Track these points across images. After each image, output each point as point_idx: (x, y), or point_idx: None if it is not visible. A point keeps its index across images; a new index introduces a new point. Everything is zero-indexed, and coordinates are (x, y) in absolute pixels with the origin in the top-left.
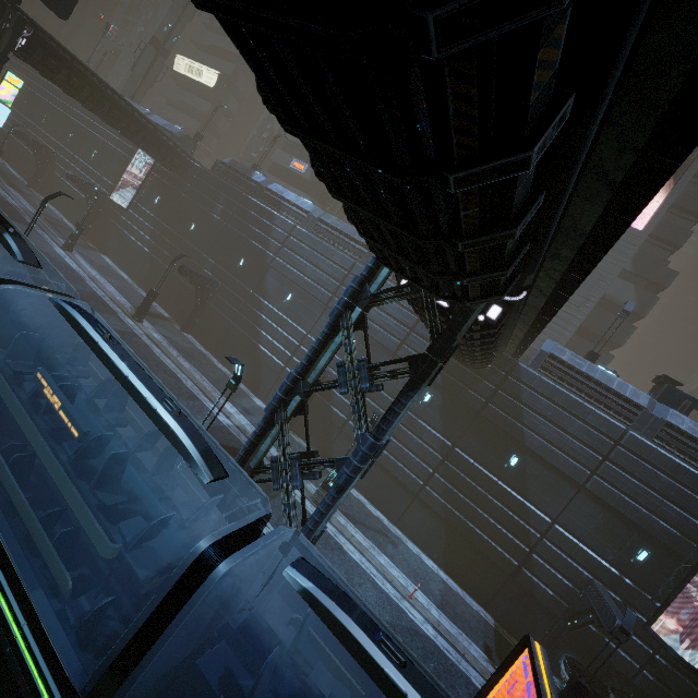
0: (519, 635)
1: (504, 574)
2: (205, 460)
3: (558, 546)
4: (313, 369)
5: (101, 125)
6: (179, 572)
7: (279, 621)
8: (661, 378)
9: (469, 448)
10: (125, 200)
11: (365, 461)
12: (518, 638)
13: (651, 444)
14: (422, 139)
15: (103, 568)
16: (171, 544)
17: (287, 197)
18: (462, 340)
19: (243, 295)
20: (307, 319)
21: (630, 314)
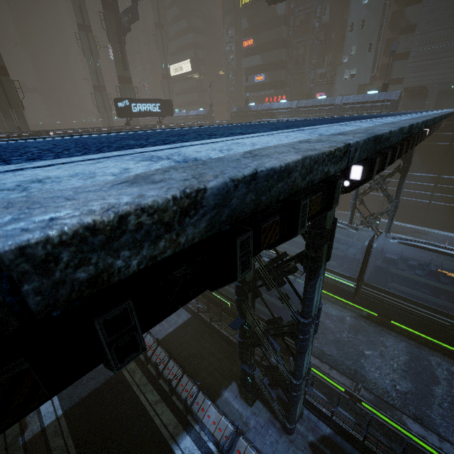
0: None
1: None
2: (351, 228)
3: None
4: (359, 189)
5: None
6: (364, 249)
7: None
8: None
9: (450, 172)
10: None
11: (396, 207)
12: None
13: None
14: None
15: (332, 265)
16: (350, 251)
17: (274, 108)
18: None
19: None
20: None
21: None
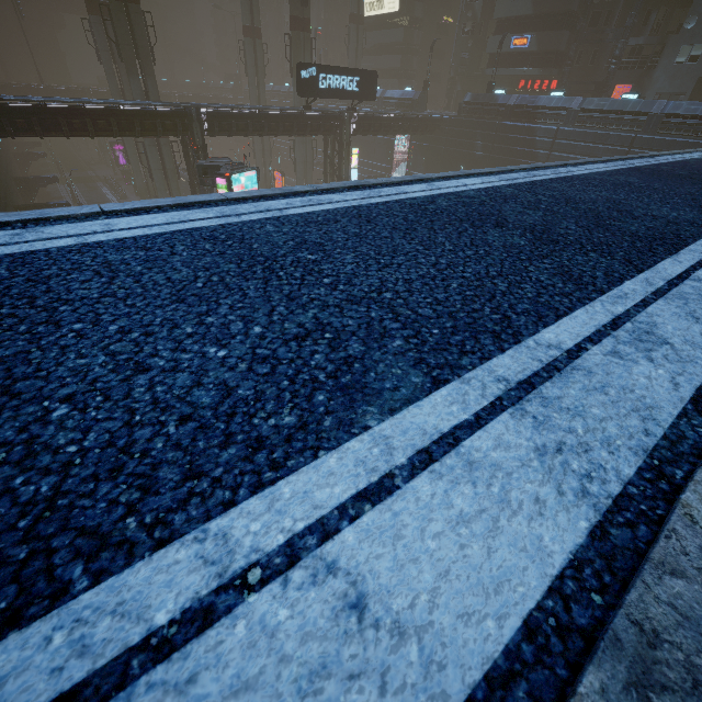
0: None
1: None
2: None
3: None
4: None
5: None
6: None
7: None
8: None
9: None
10: (399, 173)
11: None
12: None
13: None
14: None
15: None
16: None
17: (539, 105)
18: None
19: None
20: None
21: None
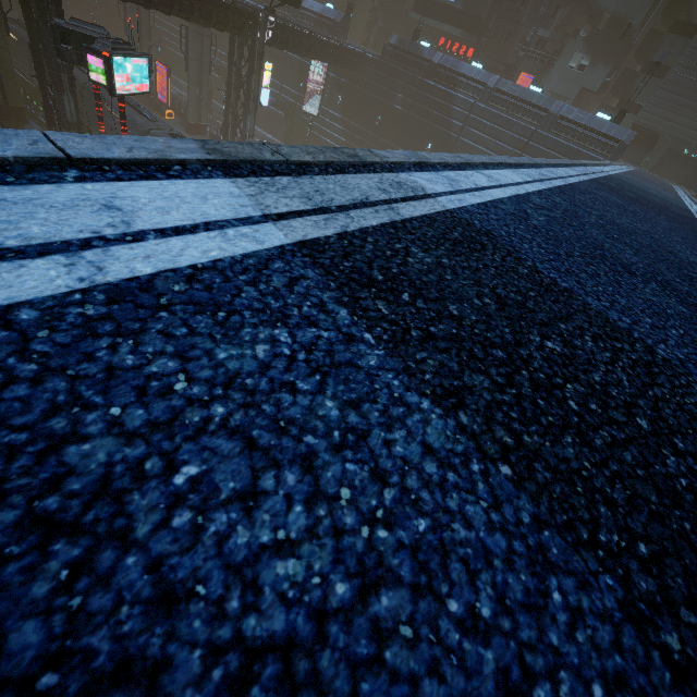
0: None
1: None
2: None
3: None
4: None
5: None
6: None
7: None
8: None
9: None
10: (312, 106)
11: None
12: None
13: None
14: None
15: None
16: None
17: (461, 72)
18: None
19: None
20: None
21: None
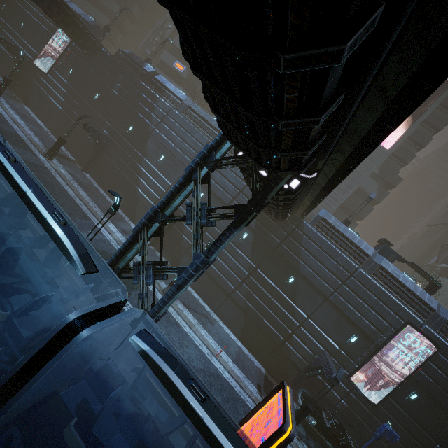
0: (278, 379)
1: (275, 345)
2: (81, 259)
3: (308, 331)
4: (170, 206)
5: (30, 3)
6: (51, 334)
7: (130, 366)
8: (382, 240)
9: (266, 270)
10: (46, 66)
11: (198, 271)
12: (277, 381)
13: (370, 277)
14: (265, 16)
15: None
16: (52, 314)
17: (168, 87)
18: (272, 201)
19: (130, 151)
20: (172, 174)
21: (372, 200)
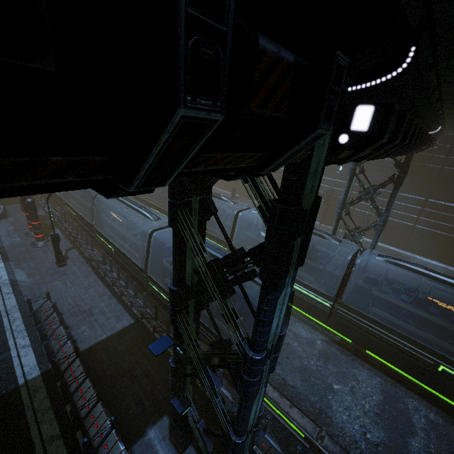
0: None
1: None
2: (334, 238)
3: None
4: (347, 197)
5: None
6: (346, 265)
7: None
8: None
9: (438, 197)
10: None
11: (385, 222)
12: None
13: None
14: None
15: (308, 279)
16: (330, 265)
17: None
18: None
19: None
20: None
21: None
